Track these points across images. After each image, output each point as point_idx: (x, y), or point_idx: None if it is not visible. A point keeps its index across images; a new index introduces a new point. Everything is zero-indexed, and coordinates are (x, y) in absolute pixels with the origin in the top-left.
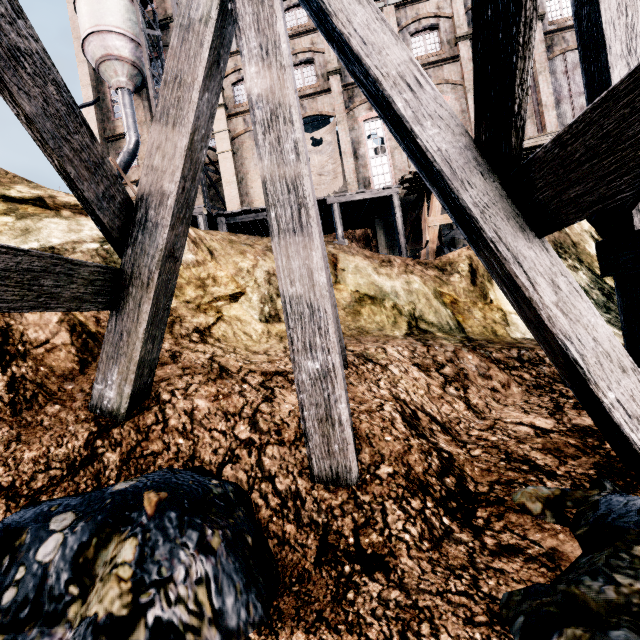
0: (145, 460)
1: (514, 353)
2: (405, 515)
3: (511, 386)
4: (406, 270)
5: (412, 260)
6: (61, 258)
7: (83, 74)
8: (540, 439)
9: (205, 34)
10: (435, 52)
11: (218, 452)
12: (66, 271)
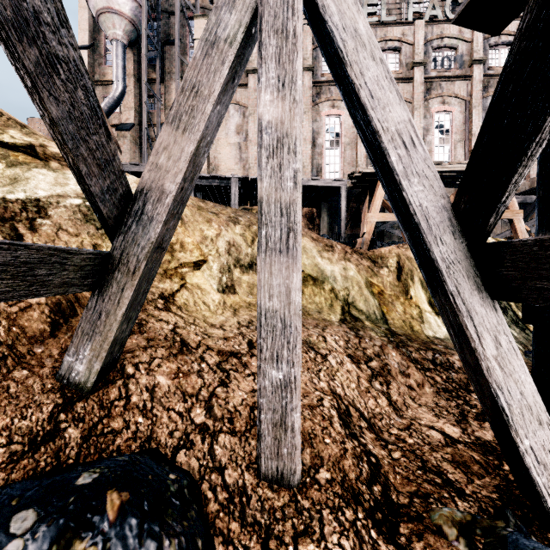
0: (105, 438)
1: (430, 355)
2: (340, 528)
3: (425, 386)
4: (345, 257)
5: (350, 248)
6: (58, 249)
7: (82, 19)
8: (450, 449)
9: (228, 53)
10: (394, 71)
11: (174, 435)
12: (60, 260)
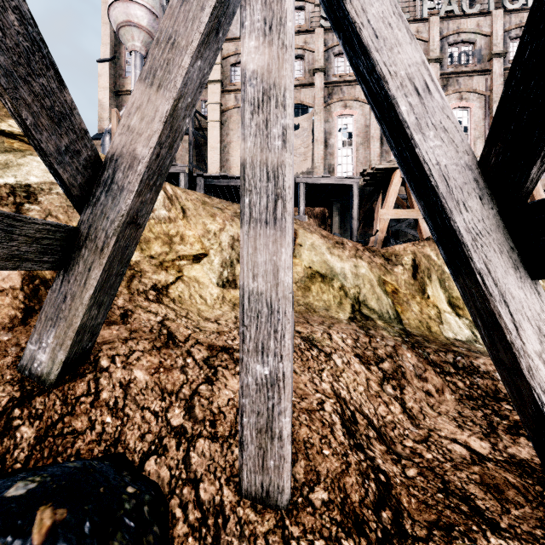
0: (63, 439)
1: (450, 358)
2: None
3: (445, 392)
4: (356, 254)
5: (362, 246)
6: None
7: (105, 34)
8: (477, 468)
9: None
10: None
11: (145, 438)
12: (5, 227)
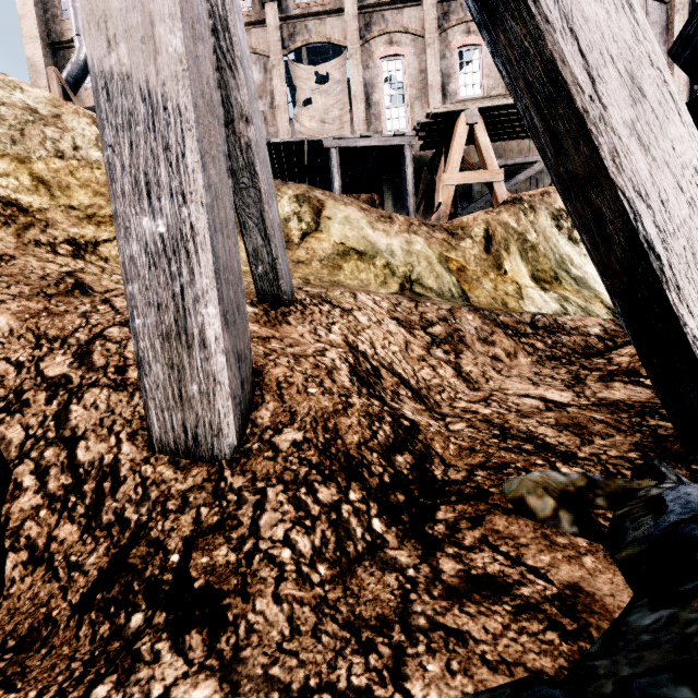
0: None
1: (527, 318)
2: (297, 513)
3: (518, 356)
4: (409, 229)
5: (418, 220)
6: None
7: None
8: (553, 413)
9: None
10: None
11: None
12: None
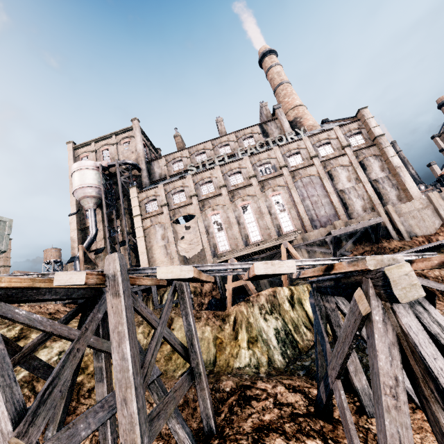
0: None
1: (211, 386)
2: None
3: None
4: (206, 323)
5: (212, 314)
6: None
7: (72, 200)
8: None
9: None
10: (241, 182)
11: None
12: None
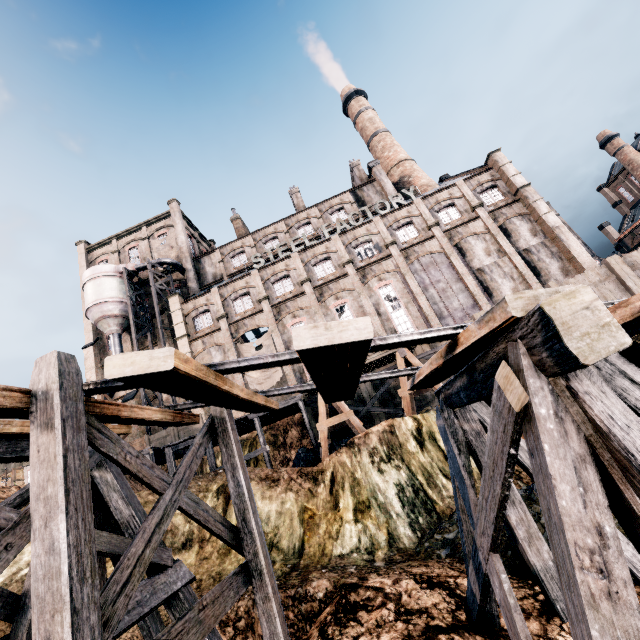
0: None
1: (293, 591)
2: None
3: None
4: (287, 487)
5: (298, 472)
6: None
7: (87, 324)
8: None
9: None
10: (331, 273)
11: None
12: None
